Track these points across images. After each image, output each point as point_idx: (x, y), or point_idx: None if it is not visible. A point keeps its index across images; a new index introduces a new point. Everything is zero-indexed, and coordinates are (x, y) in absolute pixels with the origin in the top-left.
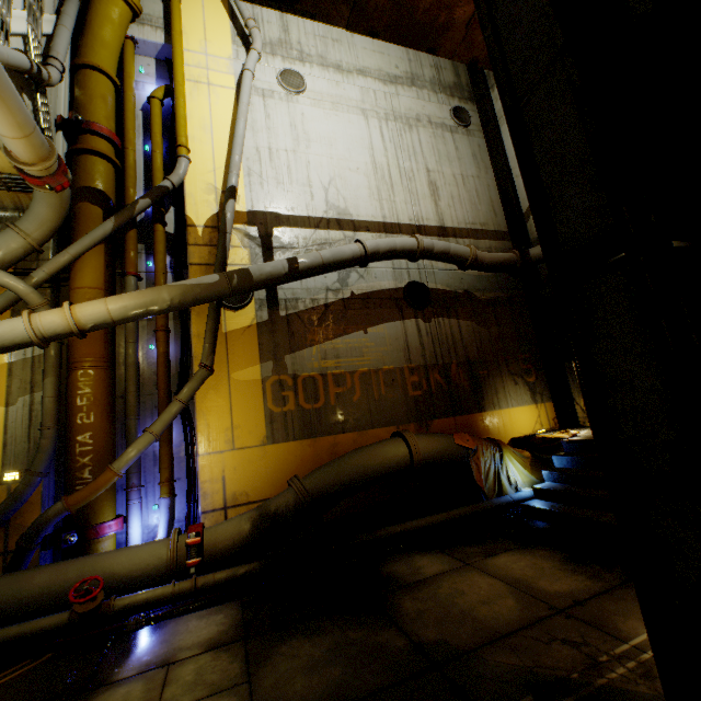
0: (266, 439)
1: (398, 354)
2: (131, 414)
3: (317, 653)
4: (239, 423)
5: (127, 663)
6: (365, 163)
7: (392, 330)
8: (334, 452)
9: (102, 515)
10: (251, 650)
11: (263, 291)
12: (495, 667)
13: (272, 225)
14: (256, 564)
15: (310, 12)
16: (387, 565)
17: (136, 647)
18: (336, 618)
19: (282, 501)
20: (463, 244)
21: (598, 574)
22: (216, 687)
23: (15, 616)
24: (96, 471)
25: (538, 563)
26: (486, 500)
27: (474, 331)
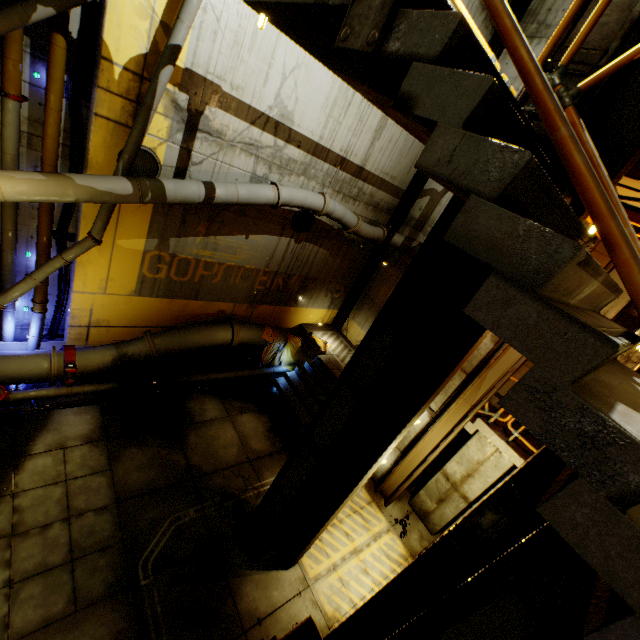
0: (134, 293)
1: (262, 260)
2: (9, 249)
3: (145, 460)
4: (114, 278)
5: (36, 441)
6: None
7: (268, 242)
8: (183, 310)
9: None
10: (111, 449)
11: (171, 174)
12: (214, 484)
13: (207, 100)
14: (113, 386)
15: (340, 76)
16: (190, 402)
17: (37, 430)
18: (156, 438)
19: (137, 350)
20: (366, 190)
21: (275, 443)
22: (95, 470)
23: None
24: None
25: (258, 427)
26: (262, 366)
27: (325, 258)
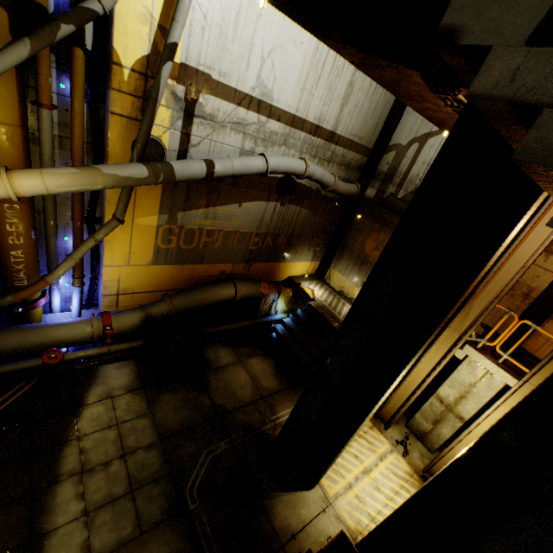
0: (152, 262)
1: (254, 223)
2: (52, 235)
3: (177, 403)
4: (135, 251)
5: (89, 393)
6: (311, 39)
7: (258, 207)
8: (192, 273)
9: (35, 295)
10: (149, 396)
11: (175, 157)
12: (237, 419)
13: (200, 88)
14: (143, 343)
15: (329, 44)
16: (206, 351)
17: (89, 383)
18: (184, 384)
19: (159, 311)
20: (338, 152)
21: (282, 381)
22: (139, 414)
23: (2, 356)
24: (29, 273)
25: (266, 368)
26: (261, 316)
27: (306, 217)
